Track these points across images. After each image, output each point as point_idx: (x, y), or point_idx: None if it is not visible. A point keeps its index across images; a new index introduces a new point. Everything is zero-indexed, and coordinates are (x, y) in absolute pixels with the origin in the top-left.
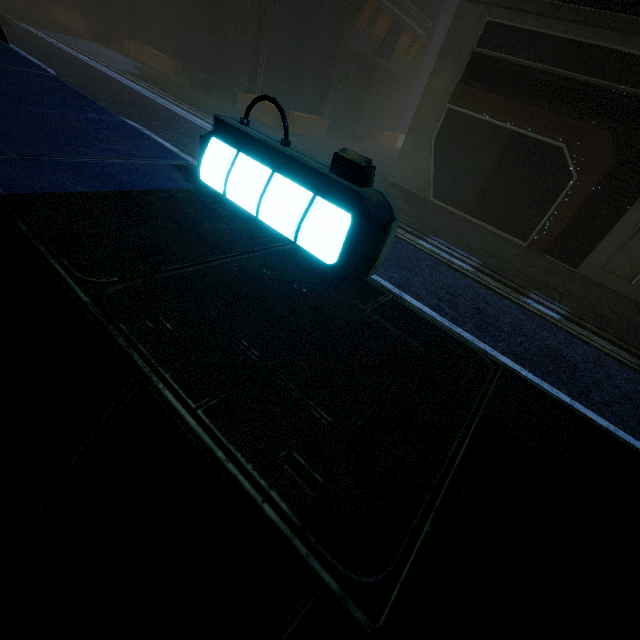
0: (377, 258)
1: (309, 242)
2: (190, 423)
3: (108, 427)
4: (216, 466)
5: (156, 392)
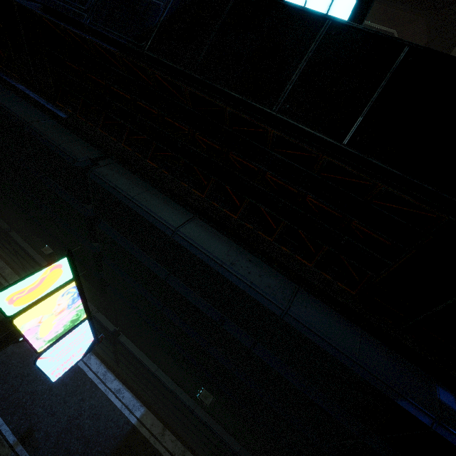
0: (365, 18)
1: (335, 12)
2: (356, 24)
3: (321, 37)
4: (369, 31)
5: (339, 20)
